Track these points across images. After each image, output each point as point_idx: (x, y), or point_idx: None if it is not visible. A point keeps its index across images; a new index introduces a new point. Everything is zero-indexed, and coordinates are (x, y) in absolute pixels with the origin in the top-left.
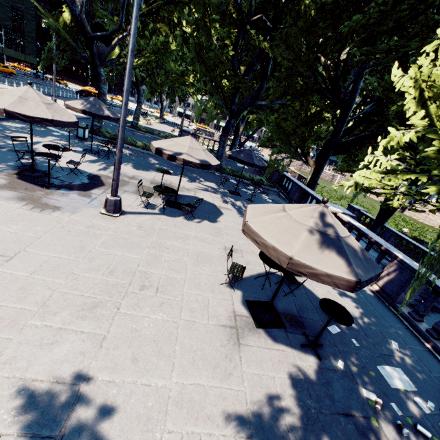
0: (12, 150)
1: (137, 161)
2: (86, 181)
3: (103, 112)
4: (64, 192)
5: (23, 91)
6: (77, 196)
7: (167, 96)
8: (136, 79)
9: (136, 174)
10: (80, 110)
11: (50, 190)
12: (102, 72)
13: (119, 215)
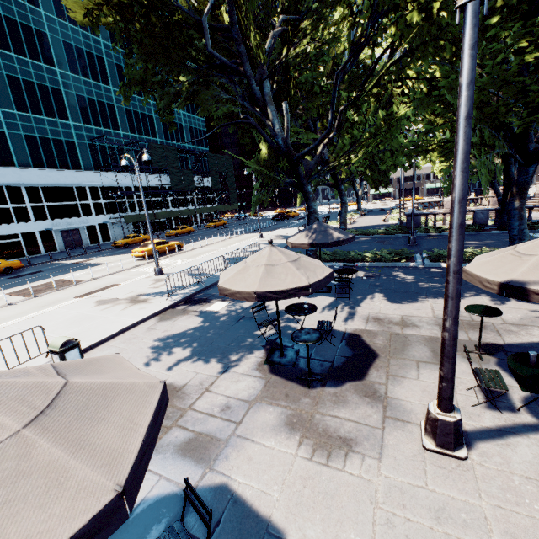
0: (250, 318)
1: (384, 286)
2: (347, 352)
3: (333, 236)
4: (334, 391)
5: (266, 256)
6: (356, 396)
7: (360, 183)
8: (335, 180)
9: (403, 314)
10: (307, 245)
11: (315, 389)
12: (309, 189)
13: (466, 452)
